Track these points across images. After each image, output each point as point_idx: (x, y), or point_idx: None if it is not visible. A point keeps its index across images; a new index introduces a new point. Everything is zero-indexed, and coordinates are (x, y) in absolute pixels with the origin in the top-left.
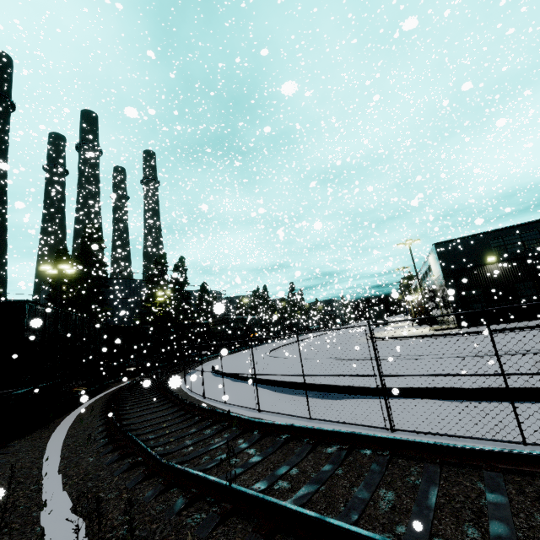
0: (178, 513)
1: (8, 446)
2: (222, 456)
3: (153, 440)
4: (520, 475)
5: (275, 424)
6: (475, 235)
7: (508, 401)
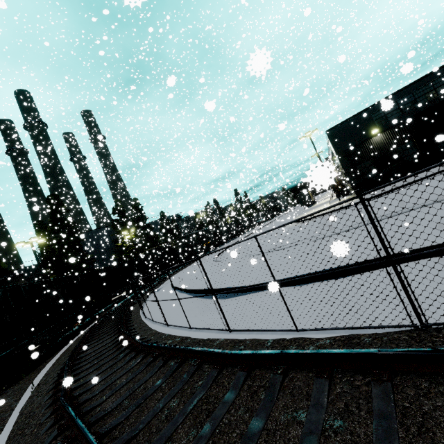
0: (49, 443)
1: (4, 393)
2: (109, 382)
3: (85, 371)
4: (262, 369)
5: (151, 346)
6: (358, 114)
7: (331, 279)
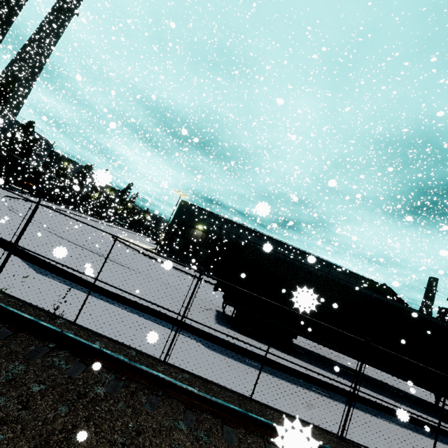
0: None
1: None
2: None
3: None
4: None
5: None
6: (204, 210)
7: None
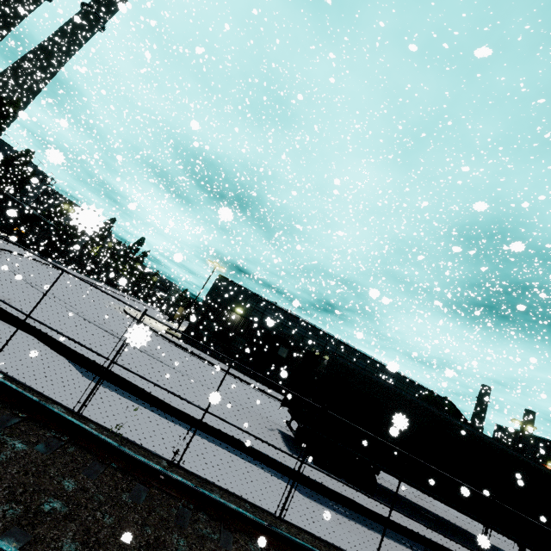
0: None
1: None
2: None
3: None
4: None
5: None
6: (245, 289)
7: None
